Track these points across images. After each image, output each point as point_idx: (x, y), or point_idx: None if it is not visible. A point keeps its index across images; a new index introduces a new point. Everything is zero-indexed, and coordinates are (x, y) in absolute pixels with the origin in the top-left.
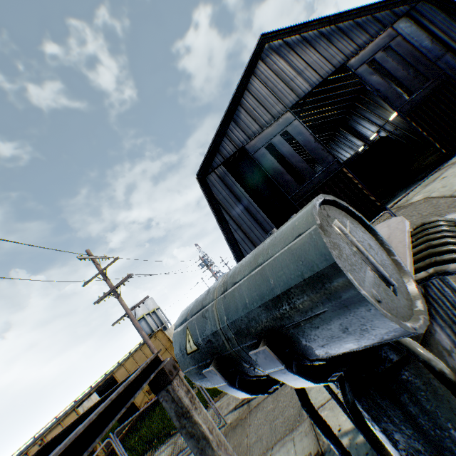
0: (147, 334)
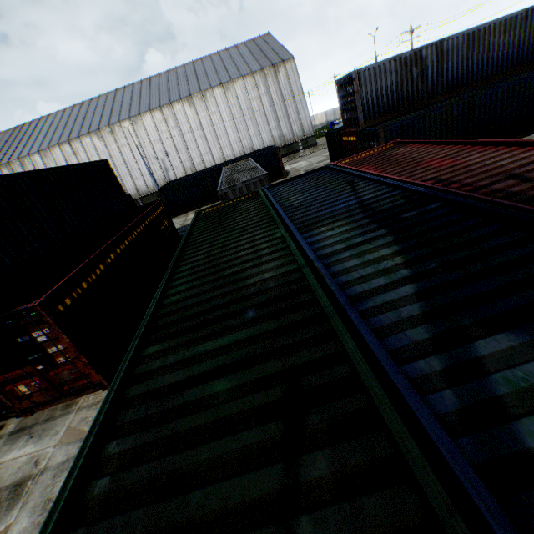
0: None
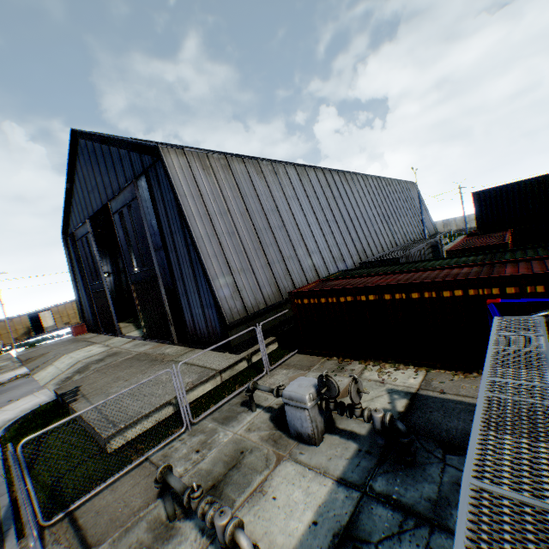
0: None
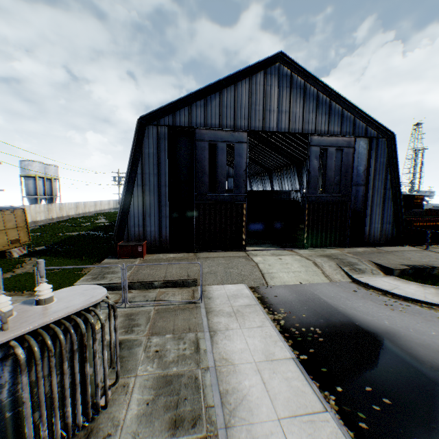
0: (29, 193)
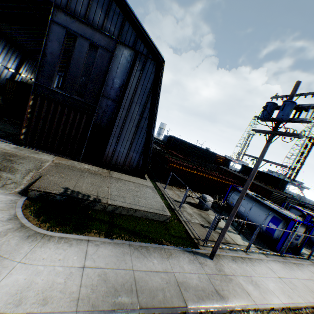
0: None
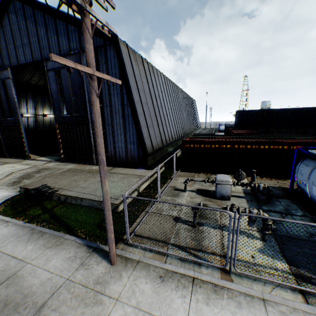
0: None
